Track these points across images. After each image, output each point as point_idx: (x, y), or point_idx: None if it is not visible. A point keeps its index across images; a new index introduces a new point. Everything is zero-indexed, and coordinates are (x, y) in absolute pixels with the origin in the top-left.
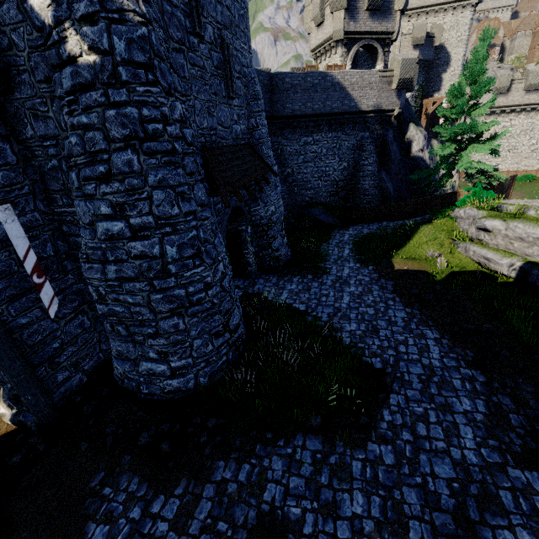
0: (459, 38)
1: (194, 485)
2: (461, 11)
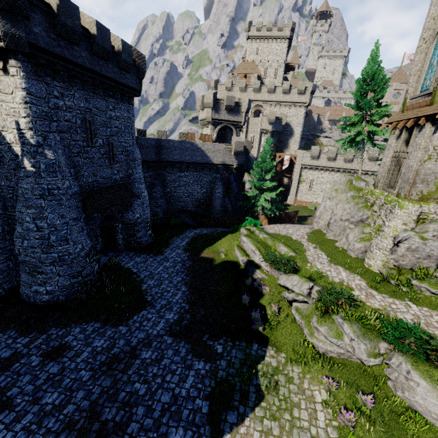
0: (298, 122)
1: (39, 334)
2: (299, 108)
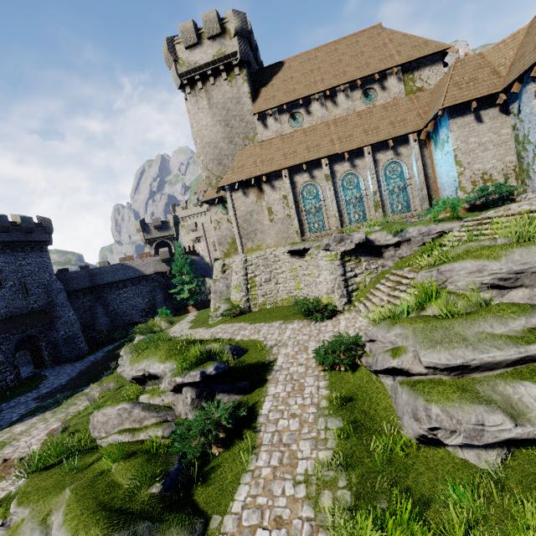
0: None
1: None
2: None
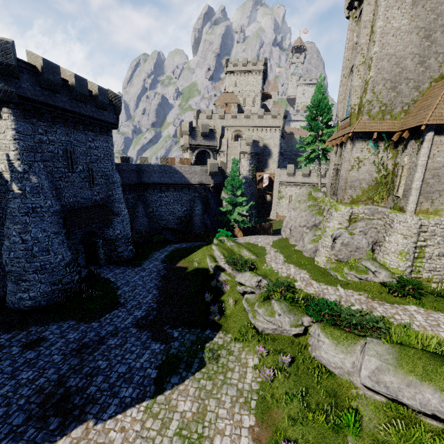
0: (275, 143)
1: (20, 331)
2: (274, 131)
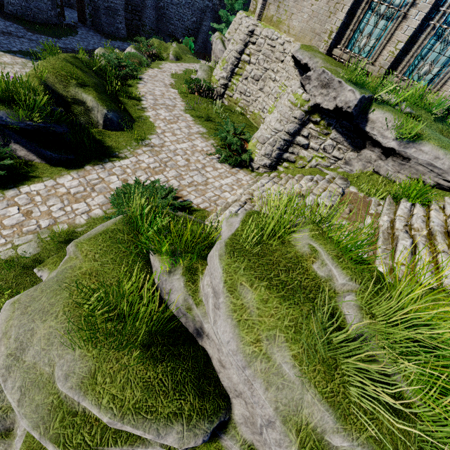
0: None
1: None
2: None
